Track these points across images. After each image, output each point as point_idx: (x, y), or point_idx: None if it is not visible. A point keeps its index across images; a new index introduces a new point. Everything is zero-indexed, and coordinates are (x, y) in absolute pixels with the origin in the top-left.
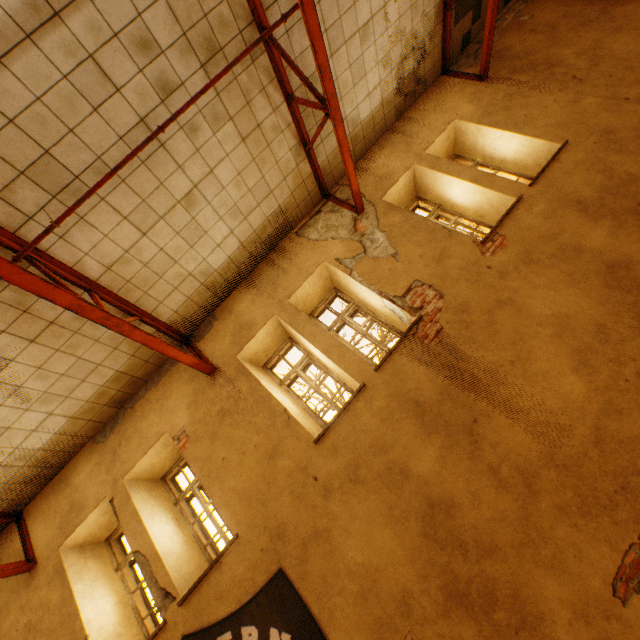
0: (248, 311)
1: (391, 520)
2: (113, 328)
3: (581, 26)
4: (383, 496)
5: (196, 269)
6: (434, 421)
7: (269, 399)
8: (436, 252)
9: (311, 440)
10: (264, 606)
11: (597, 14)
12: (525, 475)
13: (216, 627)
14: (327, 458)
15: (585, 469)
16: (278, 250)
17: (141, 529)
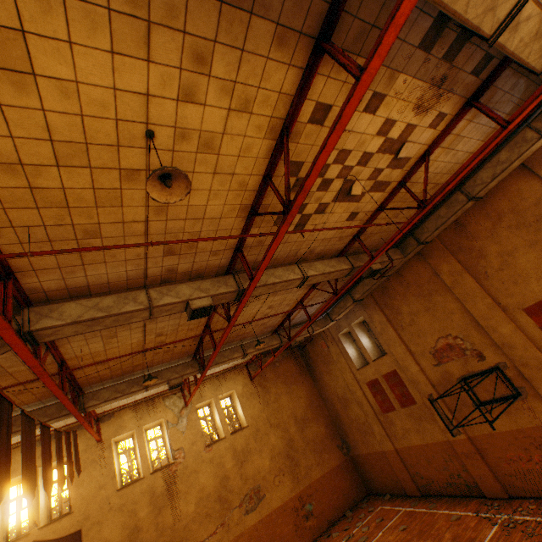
0: (127, 421)
1: (123, 526)
2: (93, 435)
3: (284, 383)
4: (126, 518)
5: (123, 404)
6: (154, 500)
7: (113, 464)
8: (194, 440)
9: (117, 488)
10: (69, 539)
11: (289, 382)
12: (164, 528)
13: (48, 541)
14: (118, 497)
15: (177, 533)
16: (153, 400)
17: (37, 493)
